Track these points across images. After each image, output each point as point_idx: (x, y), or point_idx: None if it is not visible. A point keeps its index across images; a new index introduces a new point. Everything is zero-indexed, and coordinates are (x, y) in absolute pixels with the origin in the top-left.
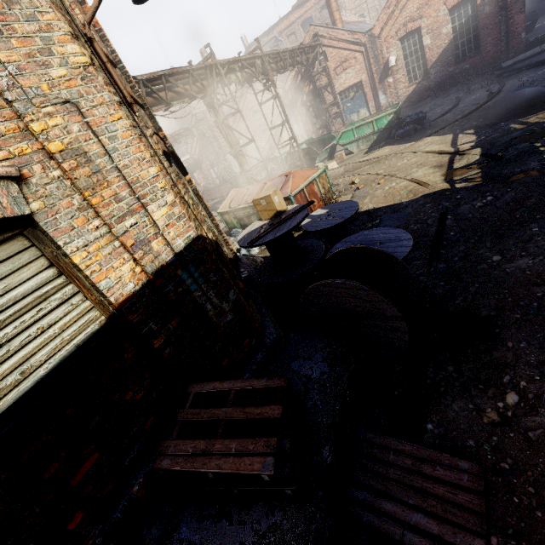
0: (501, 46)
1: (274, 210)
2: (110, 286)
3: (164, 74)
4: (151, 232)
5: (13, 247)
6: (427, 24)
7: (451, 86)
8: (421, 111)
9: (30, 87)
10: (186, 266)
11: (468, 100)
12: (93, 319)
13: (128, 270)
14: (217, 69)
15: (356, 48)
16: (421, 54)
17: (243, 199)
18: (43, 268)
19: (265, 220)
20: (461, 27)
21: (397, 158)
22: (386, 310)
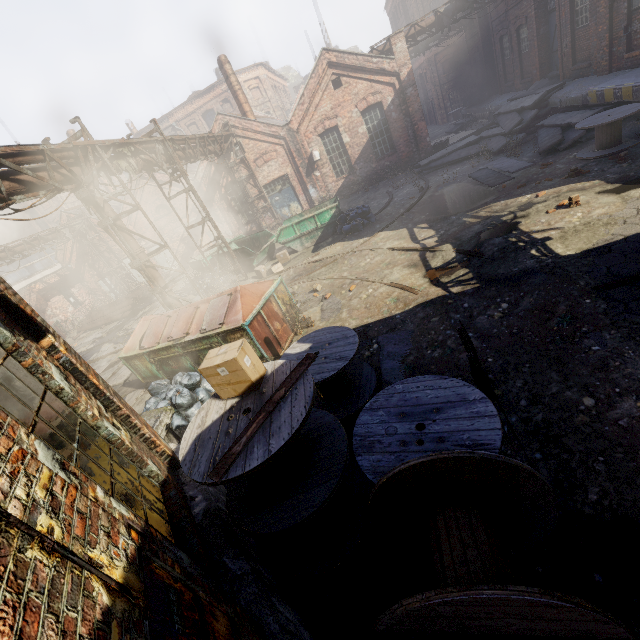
0: (413, 147)
1: (246, 382)
2: None
3: None
4: None
5: None
6: (343, 123)
7: (377, 181)
8: (364, 206)
9: None
10: None
11: (402, 195)
12: None
13: None
14: (96, 152)
15: (275, 141)
16: (344, 151)
17: (163, 333)
18: None
19: (228, 399)
20: (375, 129)
21: (357, 257)
22: (597, 631)
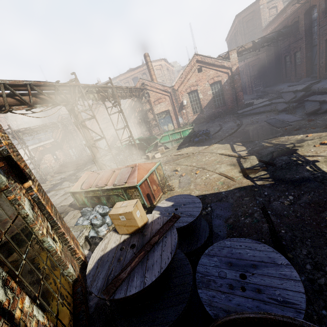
0: (234, 104)
1: (135, 226)
2: None
3: (30, 83)
4: None
5: None
6: (200, 88)
7: (214, 118)
8: (207, 129)
9: None
10: None
11: (227, 126)
12: None
13: None
14: (79, 89)
15: (165, 94)
16: (199, 102)
17: (94, 182)
18: None
19: (122, 235)
20: (216, 93)
21: (201, 156)
22: None
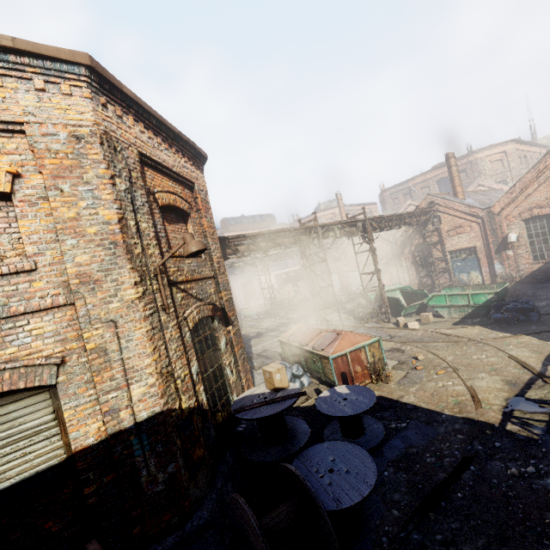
0: None
1: (274, 385)
2: (77, 437)
3: (269, 232)
4: (124, 404)
5: (40, 397)
6: None
7: None
8: (527, 302)
9: (94, 314)
10: (141, 433)
11: None
12: (58, 455)
13: (96, 427)
14: (317, 229)
15: (472, 219)
16: None
17: (300, 337)
18: (48, 413)
19: (267, 389)
20: None
21: (476, 348)
22: None
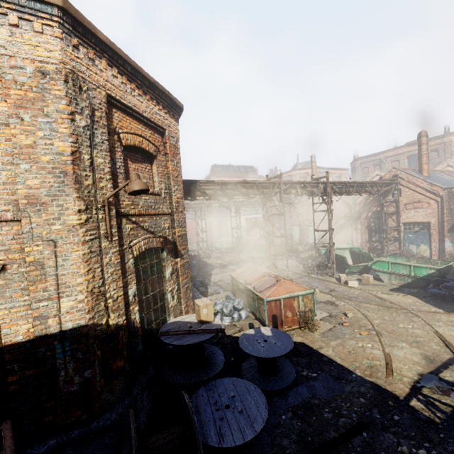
0: None
1: (200, 317)
2: (8, 333)
3: (235, 182)
4: (53, 313)
5: None
6: None
7: None
8: None
9: (37, 232)
10: (64, 340)
11: None
12: None
13: (26, 328)
14: (280, 185)
15: (432, 196)
16: None
17: (247, 276)
18: None
19: (196, 319)
20: None
21: (405, 317)
22: None
